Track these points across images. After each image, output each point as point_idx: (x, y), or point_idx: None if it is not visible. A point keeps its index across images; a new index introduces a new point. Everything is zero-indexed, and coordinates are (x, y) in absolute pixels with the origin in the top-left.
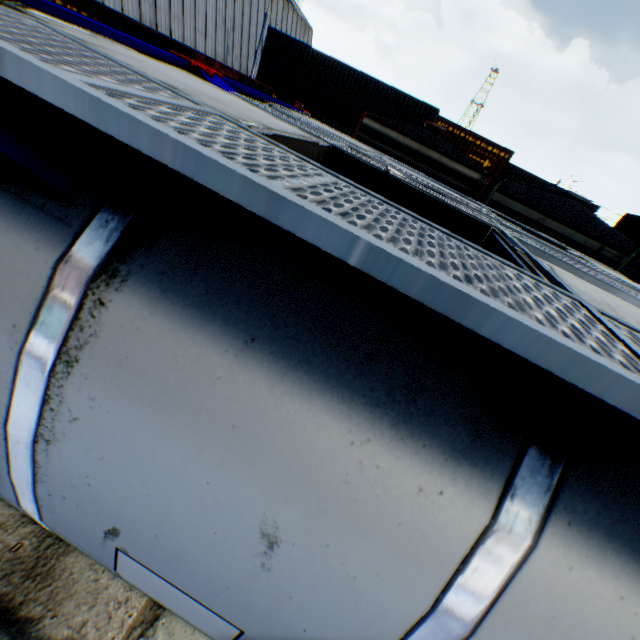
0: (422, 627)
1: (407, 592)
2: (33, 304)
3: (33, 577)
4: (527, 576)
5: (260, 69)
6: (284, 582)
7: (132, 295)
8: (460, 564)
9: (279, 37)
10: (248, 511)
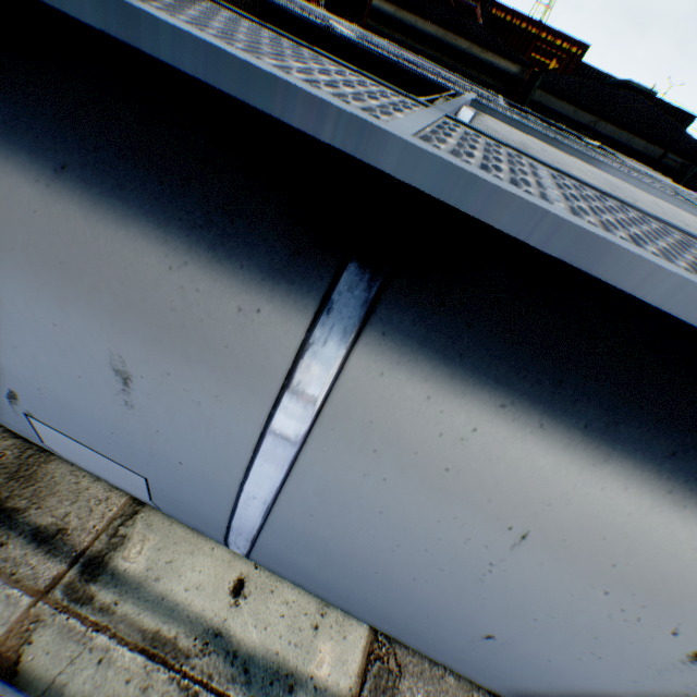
0: (265, 445)
1: (244, 412)
2: None
3: (17, 479)
4: (345, 386)
5: None
6: (149, 418)
7: None
8: (285, 381)
9: None
10: (97, 350)
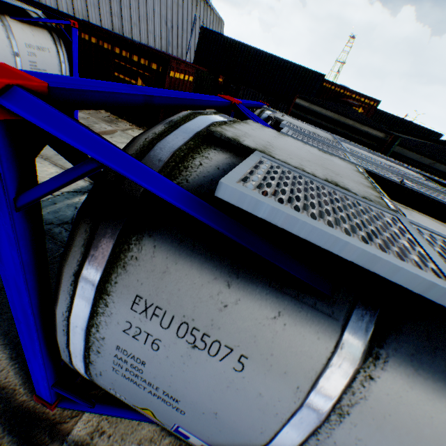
0: None
1: None
2: (313, 374)
3: None
4: None
5: (196, 56)
6: None
7: (393, 372)
8: None
9: (208, 33)
10: None
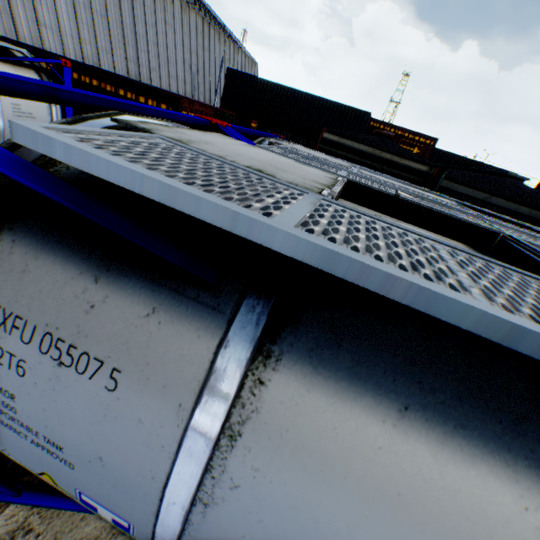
0: None
1: None
2: (196, 385)
3: None
4: None
5: (223, 99)
6: None
7: (287, 373)
8: None
9: (236, 74)
10: None
